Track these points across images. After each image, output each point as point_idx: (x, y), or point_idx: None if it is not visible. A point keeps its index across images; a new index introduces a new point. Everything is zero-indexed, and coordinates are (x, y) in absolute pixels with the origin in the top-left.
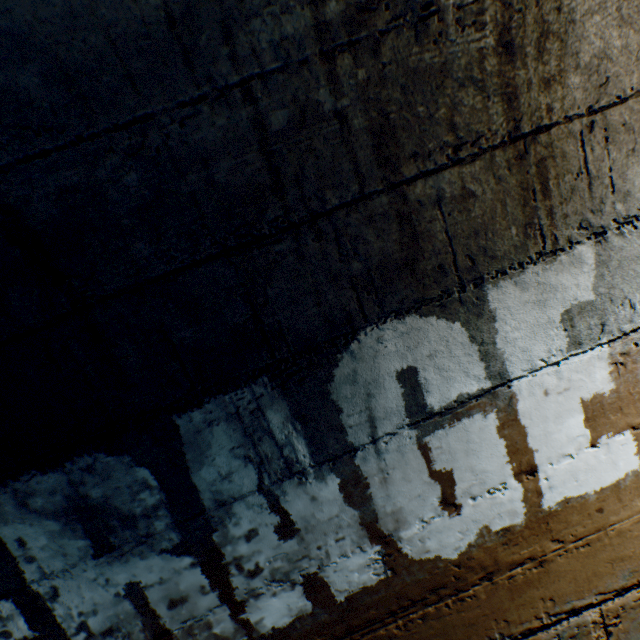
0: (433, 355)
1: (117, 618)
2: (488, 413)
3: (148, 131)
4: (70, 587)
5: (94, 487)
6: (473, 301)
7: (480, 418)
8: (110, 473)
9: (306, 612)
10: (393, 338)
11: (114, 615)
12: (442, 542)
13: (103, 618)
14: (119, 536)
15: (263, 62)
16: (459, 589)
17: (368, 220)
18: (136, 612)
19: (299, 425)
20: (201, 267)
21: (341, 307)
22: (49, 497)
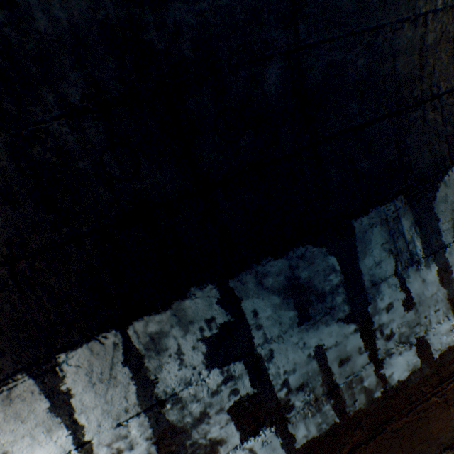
0: None
1: (306, 375)
2: None
3: (378, 34)
4: (280, 350)
5: (303, 270)
6: None
7: None
8: (313, 260)
9: (416, 367)
10: None
11: (305, 373)
12: None
13: (298, 376)
14: (314, 308)
15: (436, 4)
16: None
17: None
18: (318, 370)
19: (417, 229)
20: (377, 122)
21: (440, 154)
22: (276, 278)
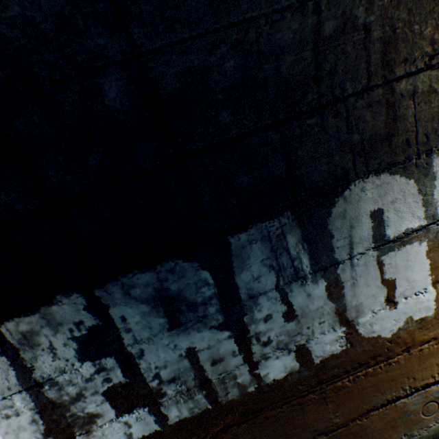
0: (394, 201)
1: (178, 371)
2: (422, 242)
3: (249, 30)
4: (151, 350)
5: (173, 283)
6: (423, 166)
7: (416, 245)
8: (184, 274)
9: (295, 370)
10: (371, 189)
11: (177, 369)
12: (382, 326)
13: (170, 371)
14: (185, 316)
15: None
16: (388, 357)
17: (368, 105)
18: (191, 367)
19: (306, 245)
20: (259, 133)
21: (342, 166)
22: (144, 289)
